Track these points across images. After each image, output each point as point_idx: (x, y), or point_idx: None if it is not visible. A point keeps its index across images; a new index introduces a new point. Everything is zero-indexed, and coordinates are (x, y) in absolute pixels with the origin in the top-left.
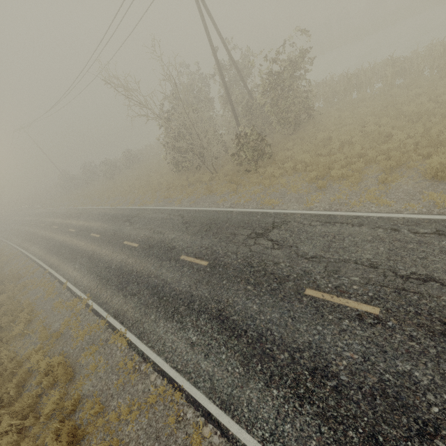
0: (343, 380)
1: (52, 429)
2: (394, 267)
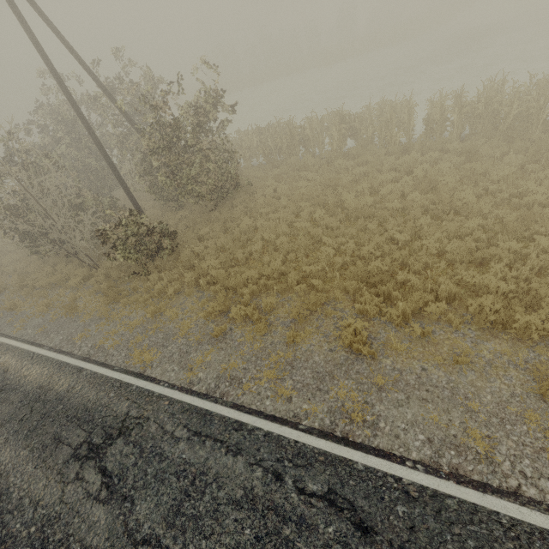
0: None
1: None
2: None
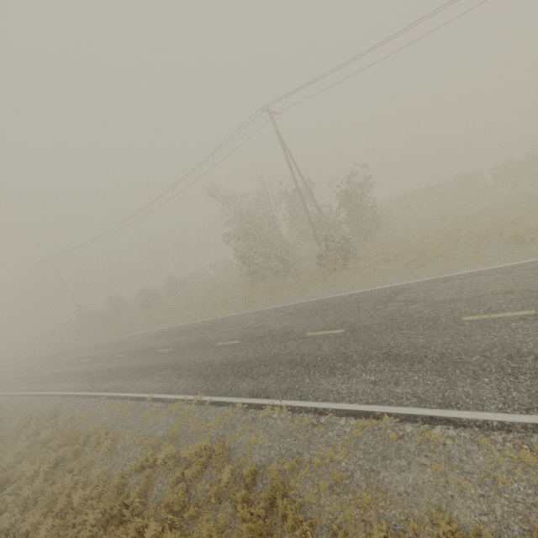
0: (537, 353)
1: (239, 498)
2: (525, 289)
